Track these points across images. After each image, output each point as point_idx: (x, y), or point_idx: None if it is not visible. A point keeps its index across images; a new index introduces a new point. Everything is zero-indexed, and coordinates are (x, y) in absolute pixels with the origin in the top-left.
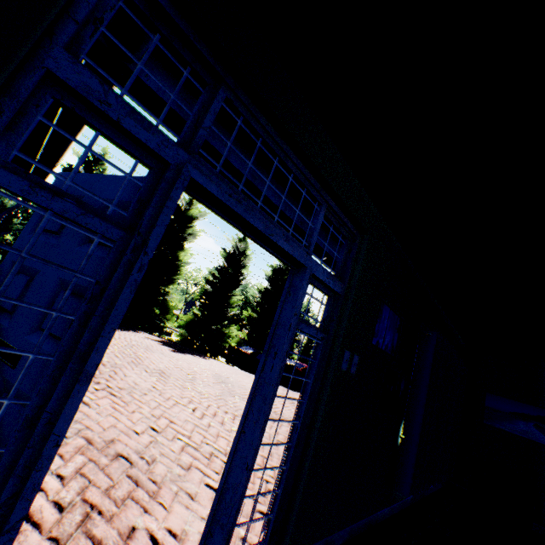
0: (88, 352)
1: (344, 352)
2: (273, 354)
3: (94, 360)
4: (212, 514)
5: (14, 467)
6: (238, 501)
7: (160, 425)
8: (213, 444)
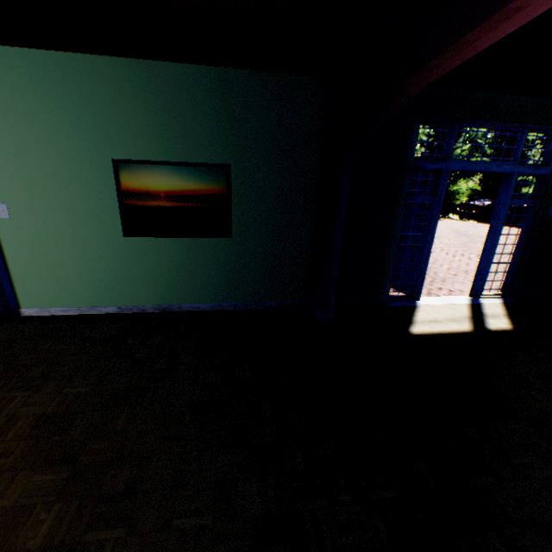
0: (431, 231)
1: (549, 207)
2: (496, 218)
3: (433, 233)
4: (475, 277)
5: (422, 258)
6: (486, 272)
7: (430, 261)
8: (465, 268)
